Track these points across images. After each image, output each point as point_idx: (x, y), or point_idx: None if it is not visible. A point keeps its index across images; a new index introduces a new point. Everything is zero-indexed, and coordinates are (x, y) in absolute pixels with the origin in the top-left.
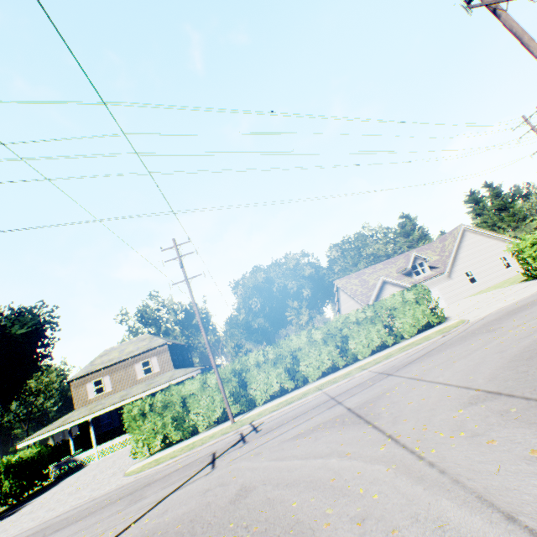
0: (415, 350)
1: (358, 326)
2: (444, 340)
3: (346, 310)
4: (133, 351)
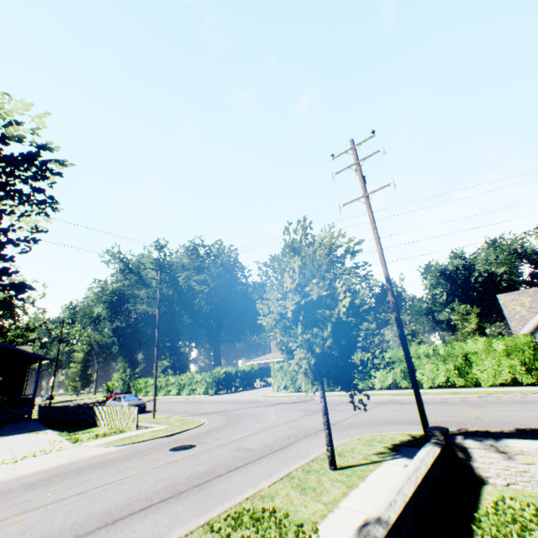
0: (441, 397)
1: (428, 360)
2: (465, 399)
3: None
4: None
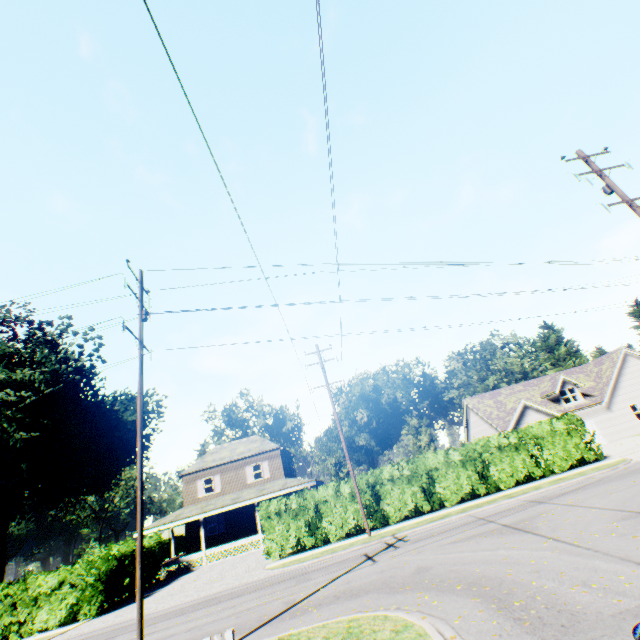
0: (568, 484)
1: (500, 452)
2: (601, 476)
3: (476, 434)
4: (245, 452)
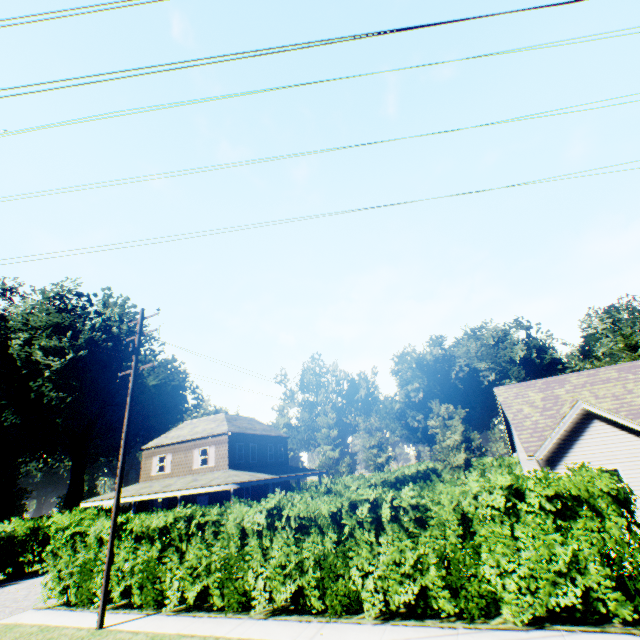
0: None
1: (381, 531)
2: None
3: (518, 445)
4: (198, 433)
